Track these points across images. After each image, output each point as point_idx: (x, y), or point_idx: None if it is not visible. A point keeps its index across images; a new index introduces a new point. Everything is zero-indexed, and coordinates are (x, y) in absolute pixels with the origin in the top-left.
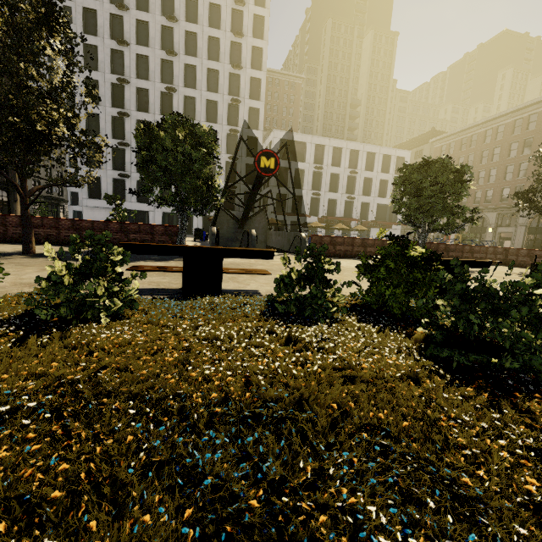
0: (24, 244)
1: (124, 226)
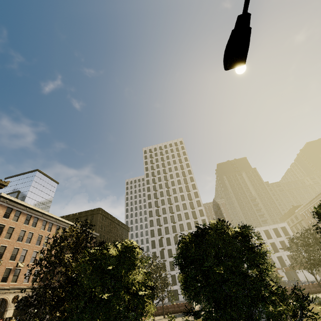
0: (164, 315)
1: (178, 305)
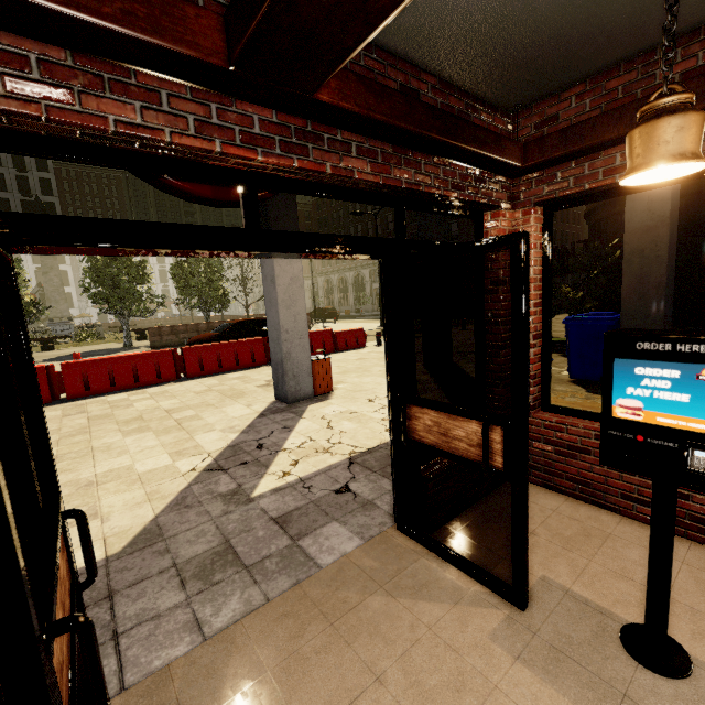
0: None
1: None
